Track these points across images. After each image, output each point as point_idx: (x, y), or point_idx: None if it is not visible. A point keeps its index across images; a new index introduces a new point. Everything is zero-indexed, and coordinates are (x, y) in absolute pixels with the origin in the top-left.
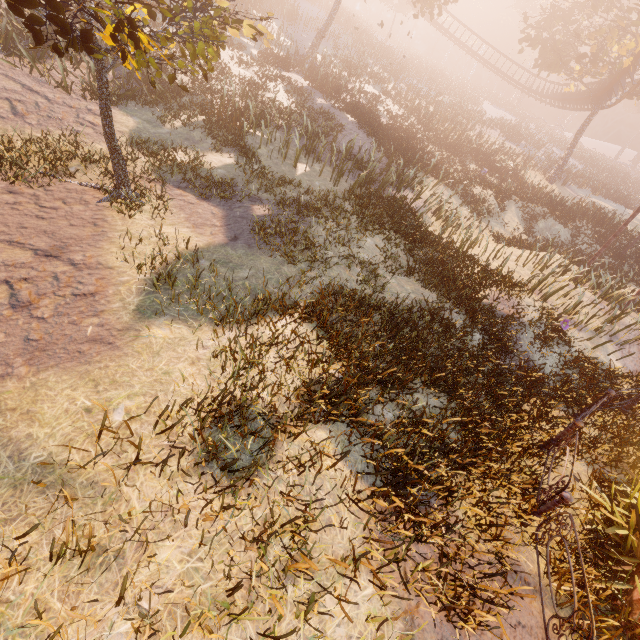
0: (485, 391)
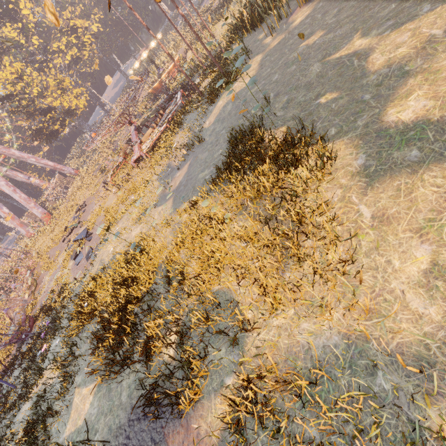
0: None
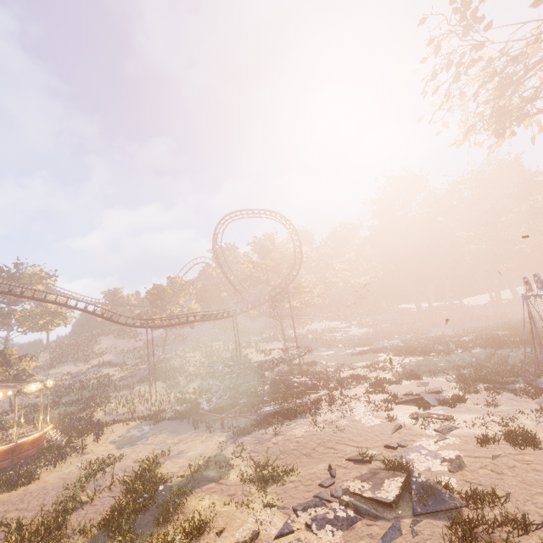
0: None
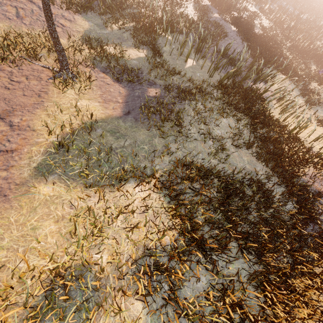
0: (286, 250)
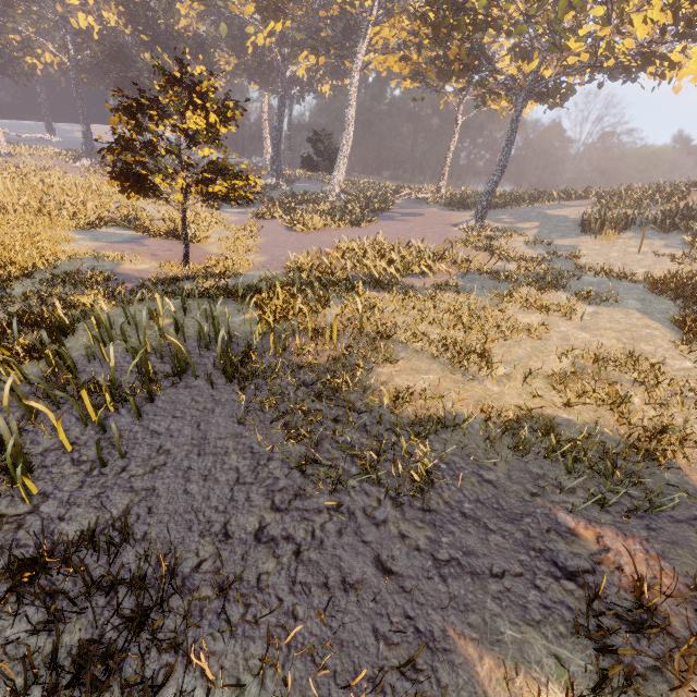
0: None
